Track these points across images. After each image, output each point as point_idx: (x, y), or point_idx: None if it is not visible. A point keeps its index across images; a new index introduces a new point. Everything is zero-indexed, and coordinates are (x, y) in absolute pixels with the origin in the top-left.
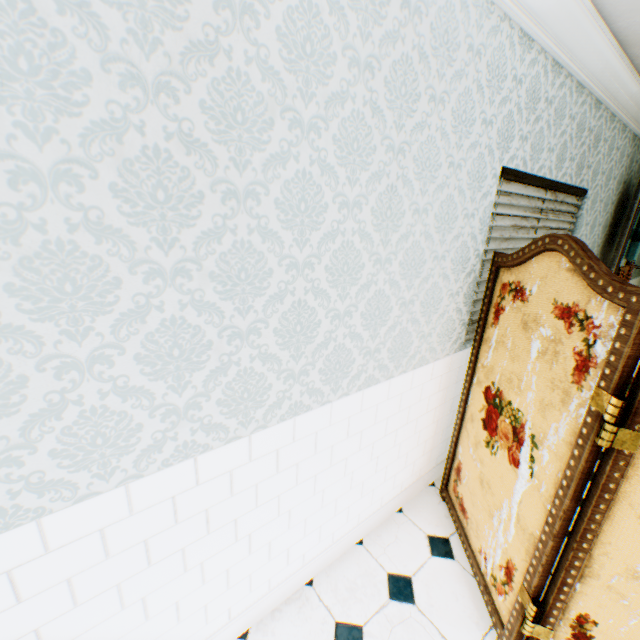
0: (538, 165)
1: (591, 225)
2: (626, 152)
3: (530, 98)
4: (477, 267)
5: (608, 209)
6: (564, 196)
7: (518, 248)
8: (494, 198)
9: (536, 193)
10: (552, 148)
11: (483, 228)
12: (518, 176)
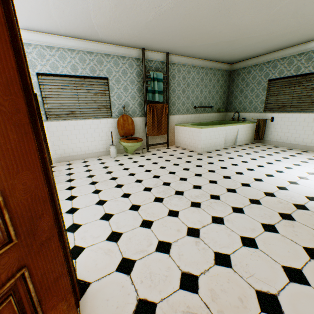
0: (60, 71)
1: (124, 89)
2: (136, 64)
3: (40, 56)
4: (40, 98)
5: (138, 84)
6: (93, 80)
7: (70, 95)
8: (38, 80)
9: (68, 79)
10: (66, 67)
11: (36, 88)
12: (48, 75)
